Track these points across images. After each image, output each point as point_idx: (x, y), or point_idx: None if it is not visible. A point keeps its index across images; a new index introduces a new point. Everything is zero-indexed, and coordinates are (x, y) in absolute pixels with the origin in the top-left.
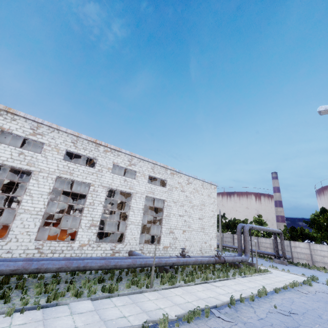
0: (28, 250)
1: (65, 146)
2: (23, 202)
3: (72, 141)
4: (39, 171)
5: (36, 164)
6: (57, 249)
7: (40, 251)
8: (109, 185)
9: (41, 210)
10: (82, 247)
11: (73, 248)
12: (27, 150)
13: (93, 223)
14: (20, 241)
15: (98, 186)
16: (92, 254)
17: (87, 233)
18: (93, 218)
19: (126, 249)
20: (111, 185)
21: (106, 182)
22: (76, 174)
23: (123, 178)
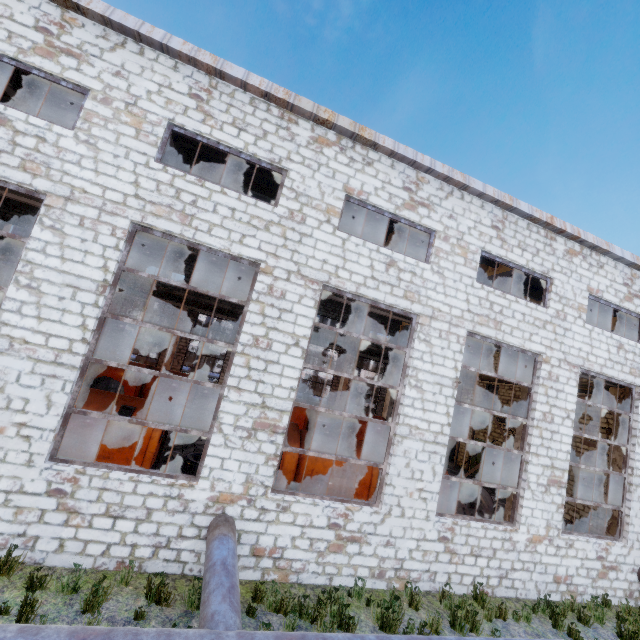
0: (424, 541)
1: (478, 239)
2: (405, 406)
3: (492, 224)
4: (430, 317)
5: (422, 294)
6: (481, 545)
7: (449, 548)
8: (583, 362)
9: (441, 430)
10: (533, 544)
11: (514, 546)
12: (402, 255)
13: (553, 476)
14: (408, 516)
15: (557, 364)
16: (556, 569)
17: (543, 504)
18: (551, 461)
19: (631, 560)
20: (588, 360)
21: (575, 350)
22: (508, 325)
23: (613, 338)
